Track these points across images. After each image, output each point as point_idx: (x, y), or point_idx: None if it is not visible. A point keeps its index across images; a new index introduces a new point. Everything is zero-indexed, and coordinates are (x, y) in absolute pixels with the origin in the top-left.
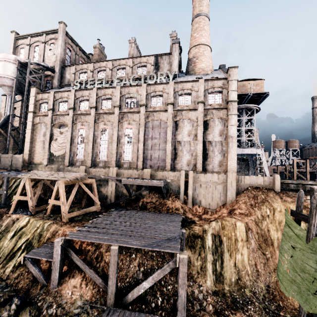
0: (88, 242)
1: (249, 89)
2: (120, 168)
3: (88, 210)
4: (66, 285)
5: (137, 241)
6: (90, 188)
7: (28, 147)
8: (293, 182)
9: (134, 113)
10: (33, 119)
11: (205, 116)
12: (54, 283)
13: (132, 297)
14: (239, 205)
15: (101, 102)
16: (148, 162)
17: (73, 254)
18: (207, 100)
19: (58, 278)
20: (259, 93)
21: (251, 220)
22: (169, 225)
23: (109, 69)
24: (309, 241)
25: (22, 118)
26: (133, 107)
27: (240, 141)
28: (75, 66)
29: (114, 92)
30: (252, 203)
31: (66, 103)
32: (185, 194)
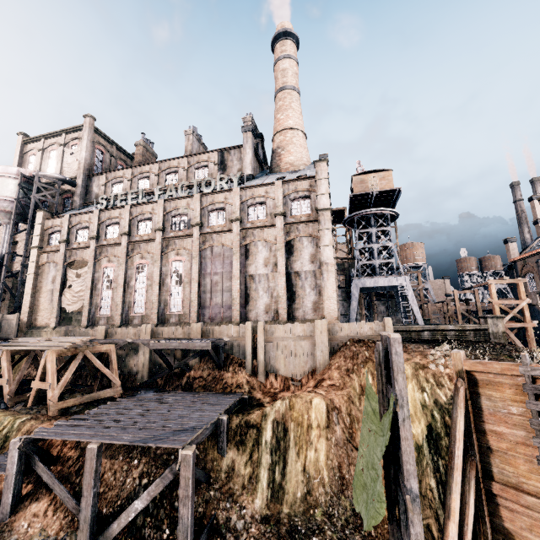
0: (73, 445)
1: (371, 186)
2: (165, 325)
3: (97, 395)
4: (23, 513)
5: (132, 435)
6: (108, 361)
7: (28, 301)
8: (426, 327)
9: (185, 238)
10: (39, 258)
11: (287, 235)
12: (4, 510)
13: (118, 528)
14: (330, 371)
15: (138, 224)
16: (206, 311)
17: (38, 463)
18: (289, 210)
19: (12, 502)
20: (386, 191)
21: (340, 394)
22: (206, 409)
23: (154, 174)
24: (381, 418)
25: (22, 257)
26: (183, 228)
27: (374, 266)
28: (105, 174)
29: (156, 209)
30: (349, 366)
31: (87, 230)
32: (256, 359)
